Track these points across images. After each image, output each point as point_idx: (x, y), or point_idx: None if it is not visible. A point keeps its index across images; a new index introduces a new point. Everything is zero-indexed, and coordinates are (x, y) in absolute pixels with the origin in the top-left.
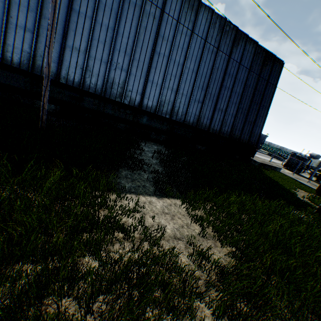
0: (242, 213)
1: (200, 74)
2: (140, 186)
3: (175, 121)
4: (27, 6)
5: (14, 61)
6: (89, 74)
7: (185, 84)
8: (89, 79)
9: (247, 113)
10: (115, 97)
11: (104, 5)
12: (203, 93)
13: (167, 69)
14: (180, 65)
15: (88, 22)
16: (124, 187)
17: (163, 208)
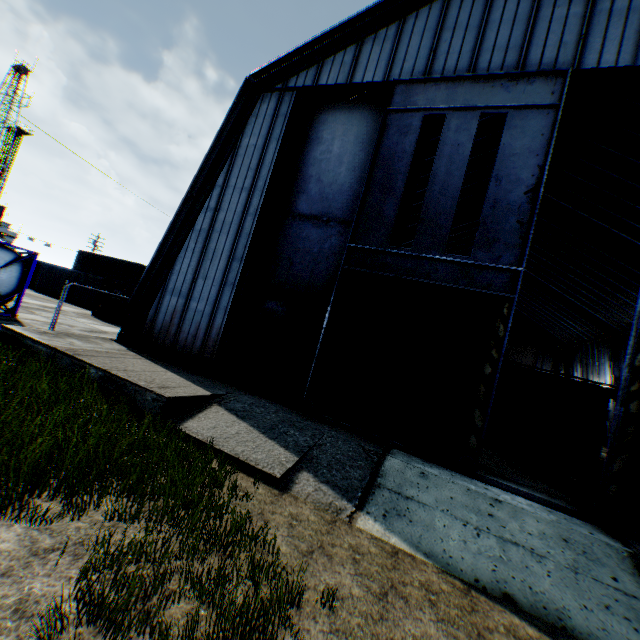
0: None
1: None
2: None
3: None
4: None
5: None
6: None
7: None
8: None
9: None
10: None
11: None
12: None
13: None
14: None
15: None
16: None
17: None
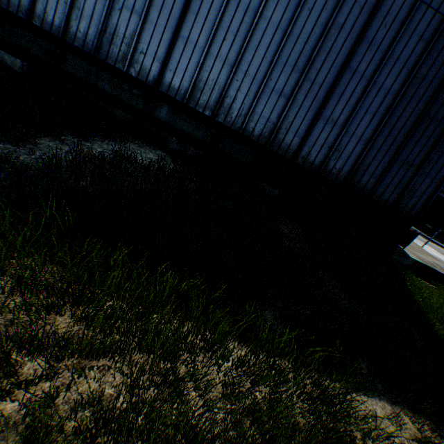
0: (59, 314)
1: (294, 35)
2: None
3: (219, 123)
4: None
5: None
6: (77, 15)
7: (255, 52)
8: (77, 25)
9: (402, 140)
10: (115, 60)
11: None
12: (296, 77)
13: (219, 17)
14: (251, 13)
15: None
16: None
17: None
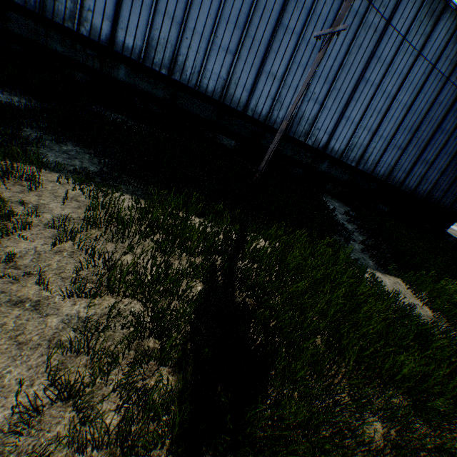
0: None
1: (412, 110)
2: (360, 258)
3: (361, 171)
4: (234, 22)
5: (208, 89)
6: (278, 106)
7: (388, 123)
8: (277, 113)
9: None
10: (299, 135)
11: (317, 17)
12: (409, 136)
13: (371, 103)
14: (389, 98)
15: (294, 40)
16: (357, 259)
17: (391, 285)
